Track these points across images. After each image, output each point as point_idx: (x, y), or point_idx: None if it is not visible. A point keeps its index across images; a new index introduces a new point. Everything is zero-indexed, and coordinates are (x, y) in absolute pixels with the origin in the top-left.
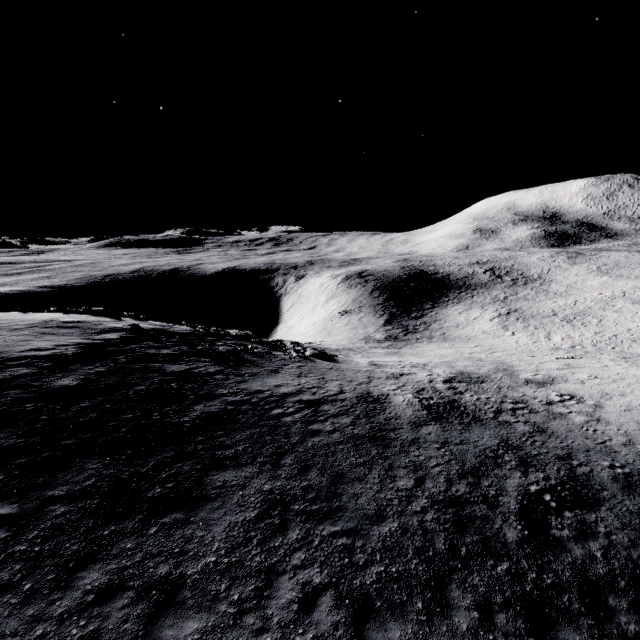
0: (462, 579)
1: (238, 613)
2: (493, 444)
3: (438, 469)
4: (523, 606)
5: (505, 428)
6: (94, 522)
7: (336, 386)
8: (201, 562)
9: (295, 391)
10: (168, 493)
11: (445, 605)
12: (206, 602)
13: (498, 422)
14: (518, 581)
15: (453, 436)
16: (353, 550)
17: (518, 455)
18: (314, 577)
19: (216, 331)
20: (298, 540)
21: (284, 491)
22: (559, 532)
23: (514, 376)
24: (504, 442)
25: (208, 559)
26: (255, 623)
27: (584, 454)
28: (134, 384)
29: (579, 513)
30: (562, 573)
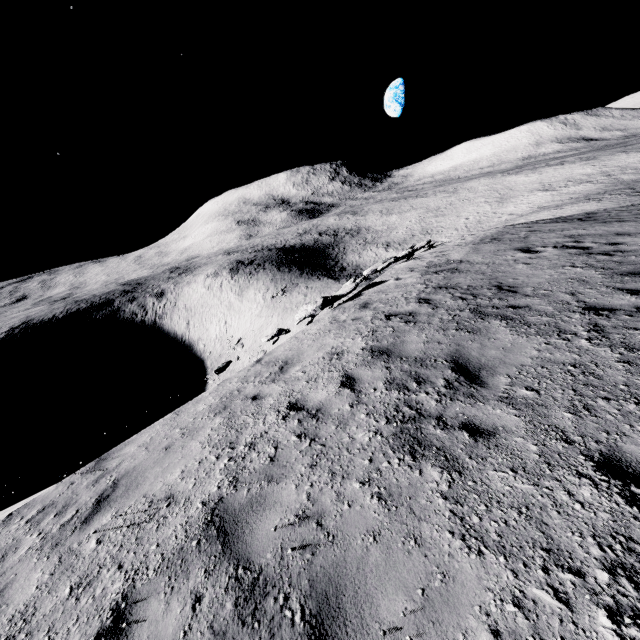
0: None
1: None
2: None
3: None
4: None
5: None
6: None
7: None
8: None
9: None
10: None
11: None
12: None
13: None
14: None
15: None
16: None
17: None
18: None
19: None
20: None
21: None
22: None
23: None
24: None
25: None
26: None
27: None
28: None
29: None
30: None
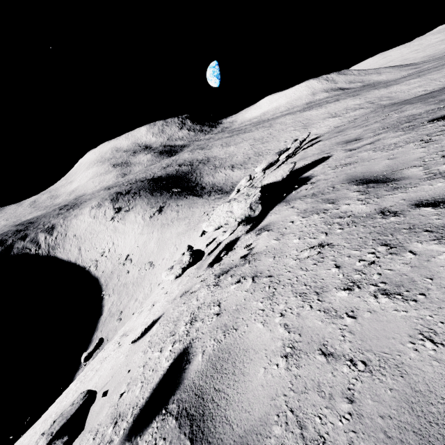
0: None
1: None
2: None
3: None
4: None
5: None
6: None
7: None
8: None
9: None
10: None
11: None
12: None
13: None
14: None
15: None
16: None
17: None
18: None
19: None
20: None
21: None
22: None
23: None
24: None
25: None
26: None
27: None
28: None
29: None
30: None
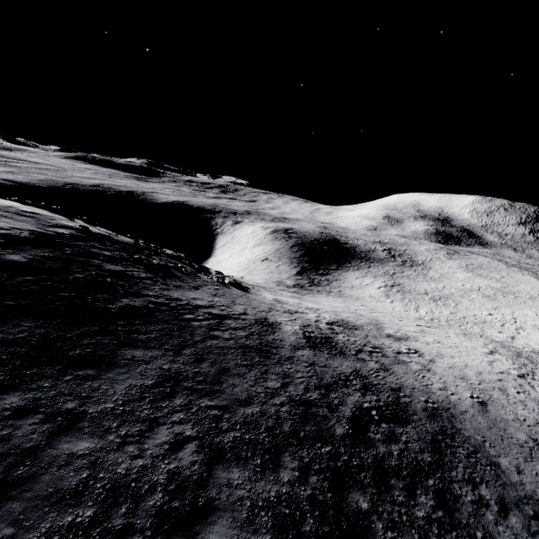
0: (295, 451)
1: (122, 443)
2: (348, 371)
3: (301, 380)
4: (332, 474)
5: (360, 363)
6: (20, 363)
7: (242, 309)
8: (101, 406)
9: (208, 305)
10: (86, 355)
11: (277, 464)
12: (99, 432)
13: (357, 358)
14: (334, 459)
15: (320, 360)
16: (221, 419)
17: (363, 382)
18: (186, 431)
19: (154, 248)
20: (181, 405)
21: (179, 372)
22: (374, 435)
23: (380, 330)
24: (356, 372)
25: (107, 405)
26: (133, 451)
27: (410, 390)
28: (75, 272)
29: (392, 426)
30: (366, 460)
